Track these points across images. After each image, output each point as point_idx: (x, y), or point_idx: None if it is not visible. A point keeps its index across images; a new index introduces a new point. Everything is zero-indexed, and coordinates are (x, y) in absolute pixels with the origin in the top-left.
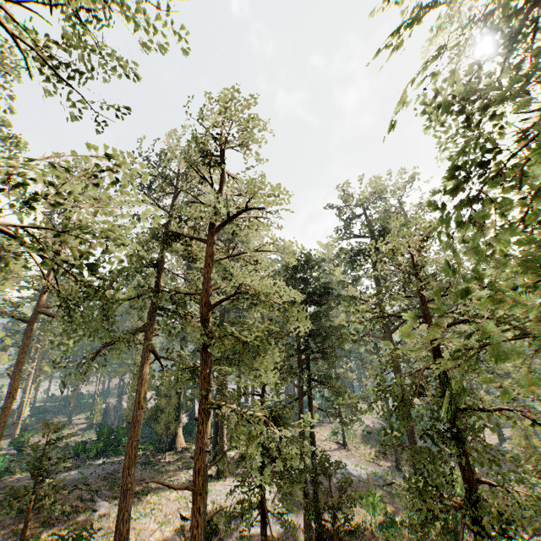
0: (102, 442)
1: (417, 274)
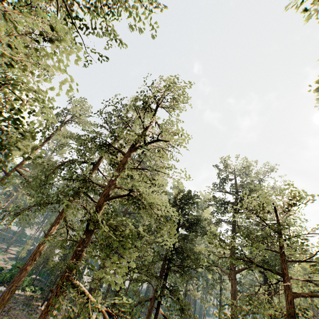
0: (11, 273)
1: (279, 231)
